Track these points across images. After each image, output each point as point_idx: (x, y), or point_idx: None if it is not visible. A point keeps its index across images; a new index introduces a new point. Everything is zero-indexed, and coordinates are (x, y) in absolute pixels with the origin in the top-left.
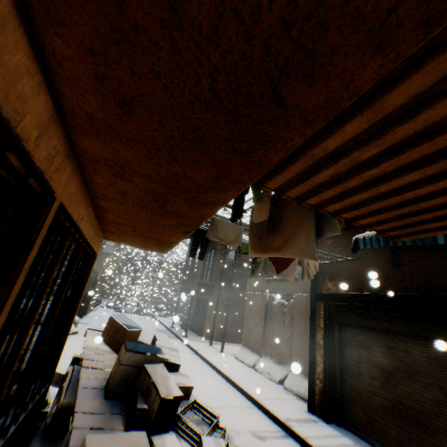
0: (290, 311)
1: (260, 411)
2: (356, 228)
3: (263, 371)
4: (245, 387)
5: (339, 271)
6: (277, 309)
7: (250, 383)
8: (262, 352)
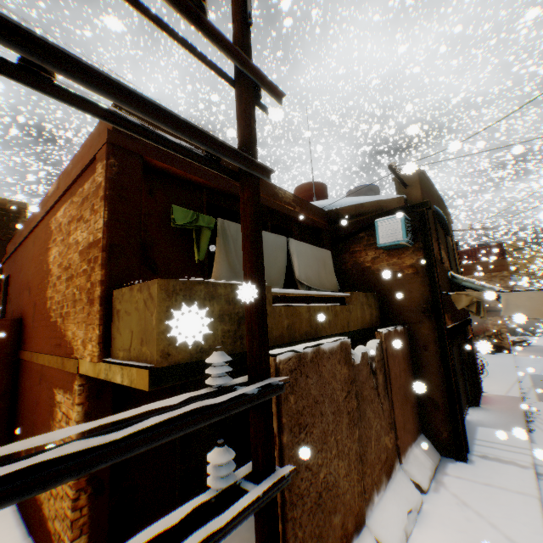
0: (381, 365)
1: (542, 502)
2: (442, 265)
3: (406, 526)
4: (536, 522)
5: (445, 303)
6: (365, 370)
7: (507, 525)
8: (365, 504)
